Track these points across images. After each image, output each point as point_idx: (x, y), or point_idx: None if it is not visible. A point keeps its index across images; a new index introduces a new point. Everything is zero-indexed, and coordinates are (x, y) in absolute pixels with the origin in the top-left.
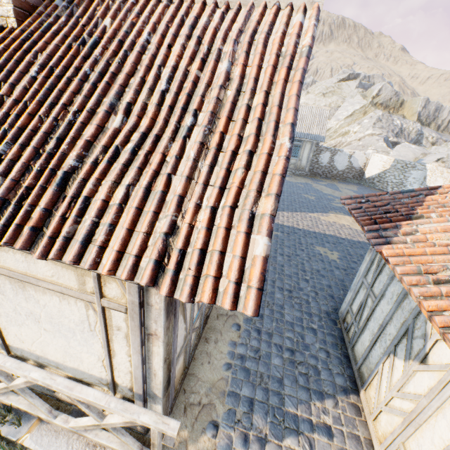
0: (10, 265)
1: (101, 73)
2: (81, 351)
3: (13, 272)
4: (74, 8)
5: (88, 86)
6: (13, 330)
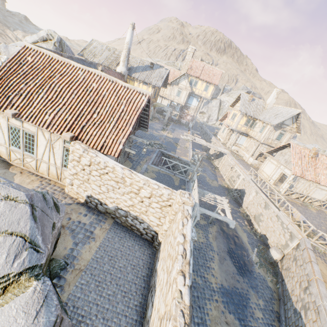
0: (322, 188)
1: (325, 168)
2: (320, 197)
3: (323, 188)
4: (317, 156)
5: (325, 170)
6: (313, 195)
